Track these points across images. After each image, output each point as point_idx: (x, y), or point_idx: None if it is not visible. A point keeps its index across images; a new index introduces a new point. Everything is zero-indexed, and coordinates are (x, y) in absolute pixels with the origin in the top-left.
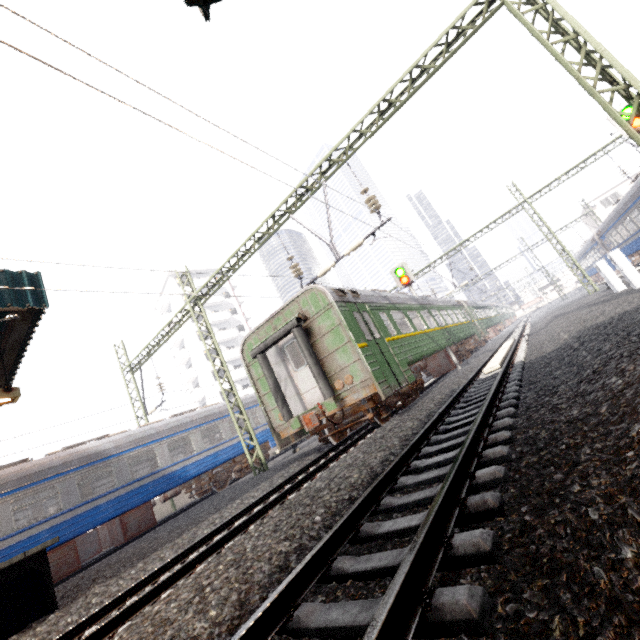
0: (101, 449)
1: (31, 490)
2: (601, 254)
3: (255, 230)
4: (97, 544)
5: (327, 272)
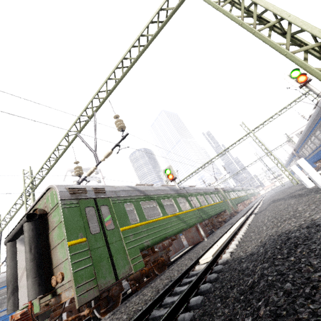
0: None
1: None
2: None
3: (58, 144)
4: None
5: (91, 172)
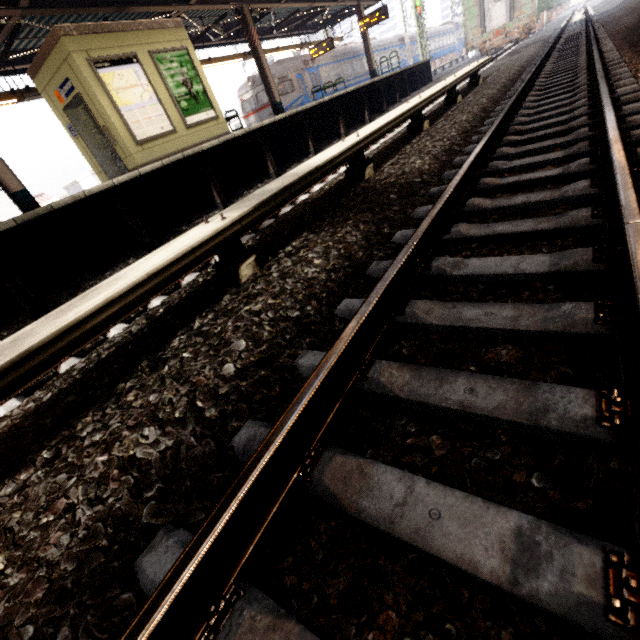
0: (356, 50)
1: (345, 63)
2: None
3: None
4: None
5: None
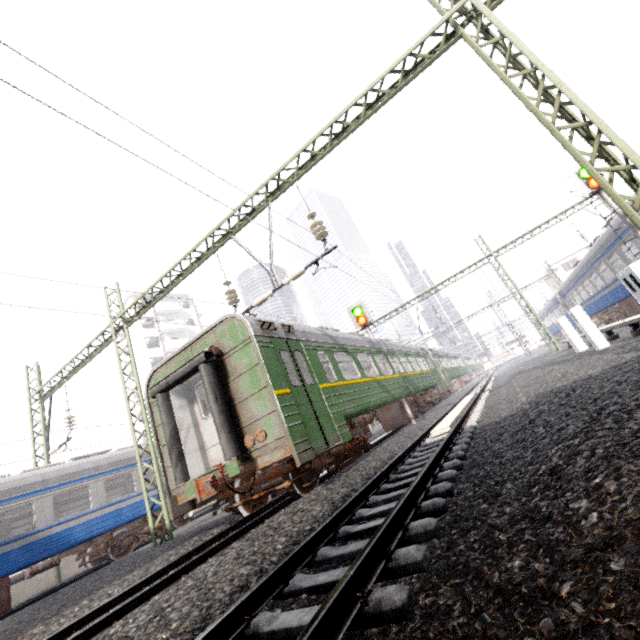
0: None
1: None
2: (563, 313)
3: (192, 248)
4: None
5: (263, 301)
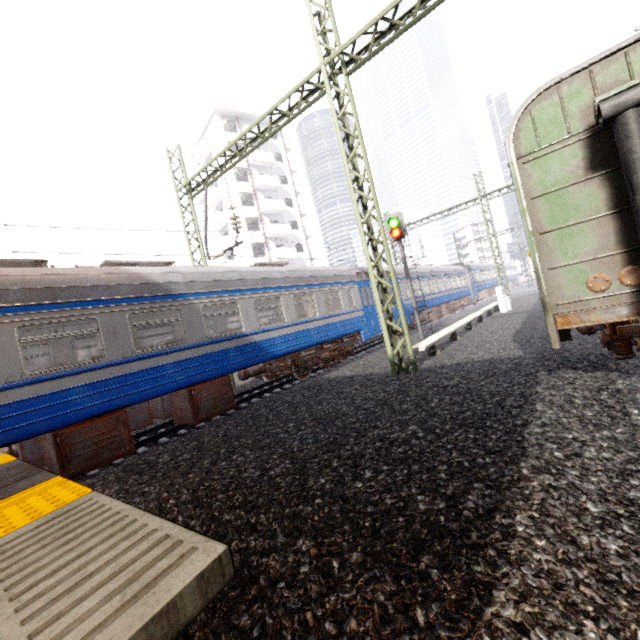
0: (165, 280)
1: (53, 315)
2: None
3: None
4: (146, 413)
5: None
